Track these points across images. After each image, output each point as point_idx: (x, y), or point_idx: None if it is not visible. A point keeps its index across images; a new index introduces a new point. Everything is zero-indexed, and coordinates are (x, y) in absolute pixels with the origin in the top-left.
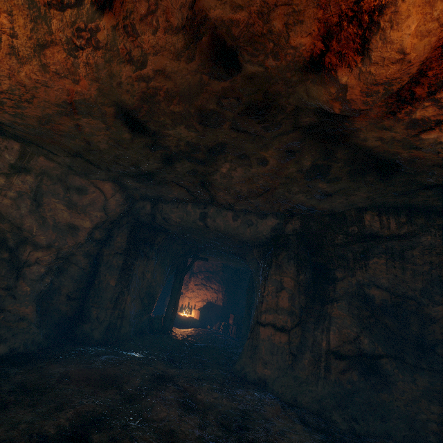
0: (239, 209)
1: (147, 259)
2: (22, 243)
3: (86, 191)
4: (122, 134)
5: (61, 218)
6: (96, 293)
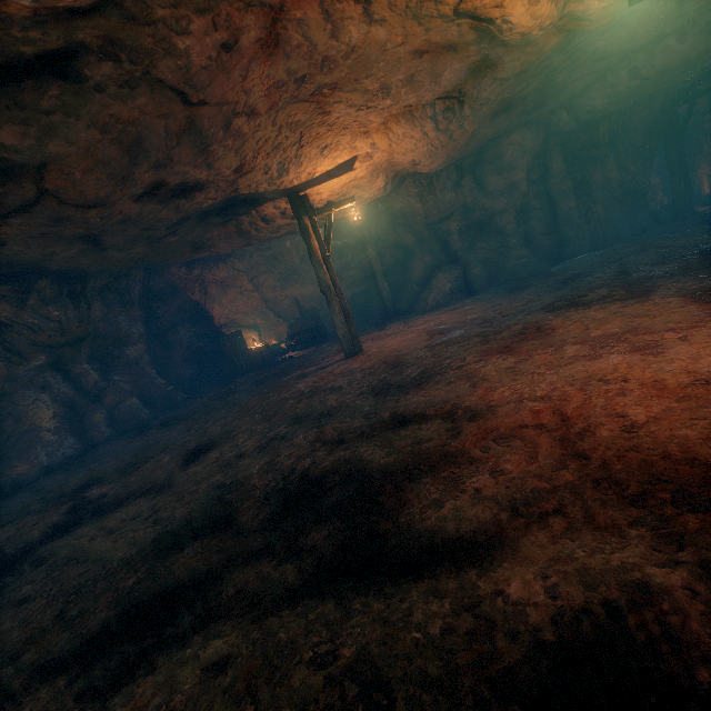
0: (677, 28)
1: (599, 161)
2: (491, 217)
3: (503, 154)
4: (500, 121)
5: (500, 186)
6: (563, 220)
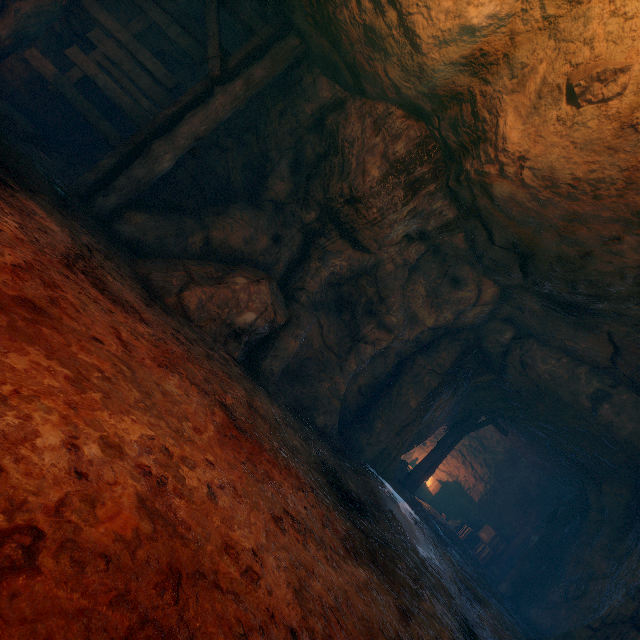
0: None
1: (453, 394)
2: (369, 313)
3: (462, 286)
4: None
5: (413, 303)
6: (390, 404)
